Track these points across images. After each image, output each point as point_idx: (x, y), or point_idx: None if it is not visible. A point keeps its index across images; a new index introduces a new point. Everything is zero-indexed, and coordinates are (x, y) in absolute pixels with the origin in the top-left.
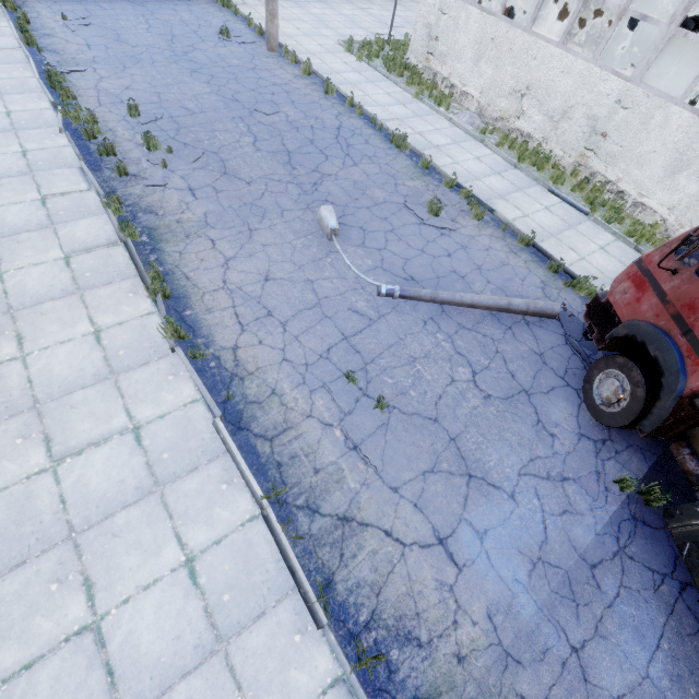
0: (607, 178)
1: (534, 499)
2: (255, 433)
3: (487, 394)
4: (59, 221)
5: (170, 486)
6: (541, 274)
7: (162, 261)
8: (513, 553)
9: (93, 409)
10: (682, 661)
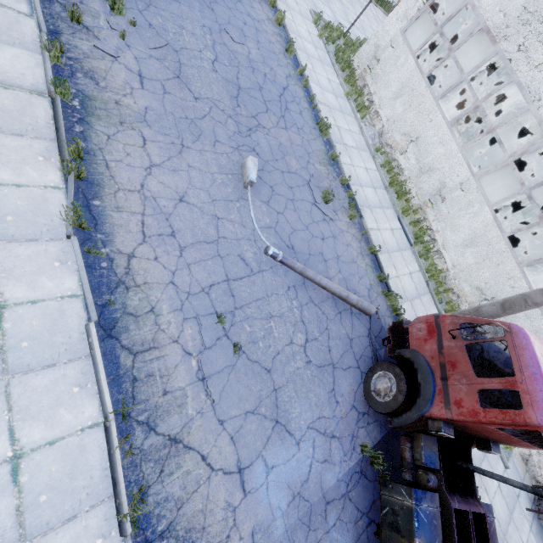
0: (432, 226)
1: (311, 448)
2: (122, 344)
3: (309, 360)
4: None
5: (20, 377)
6: (372, 278)
7: (87, 137)
8: (284, 487)
9: None
10: None
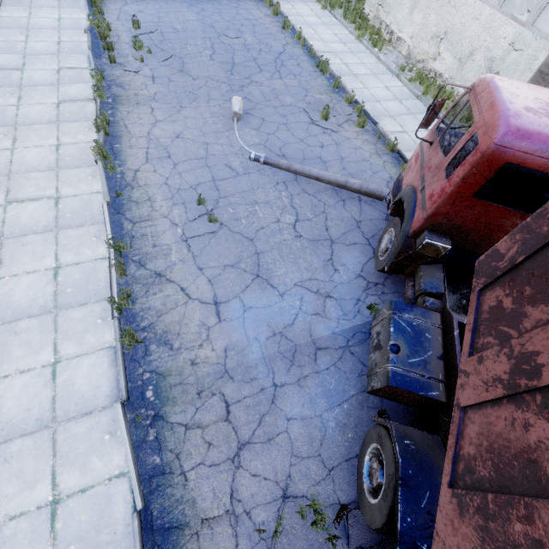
0: None
1: (298, 301)
2: (126, 217)
3: (299, 235)
4: (63, 83)
5: (64, 230)
6: (392, 172)
7: (114, 115)
8: (263, 324)
9: (39, 182)
10: (353, 418)
